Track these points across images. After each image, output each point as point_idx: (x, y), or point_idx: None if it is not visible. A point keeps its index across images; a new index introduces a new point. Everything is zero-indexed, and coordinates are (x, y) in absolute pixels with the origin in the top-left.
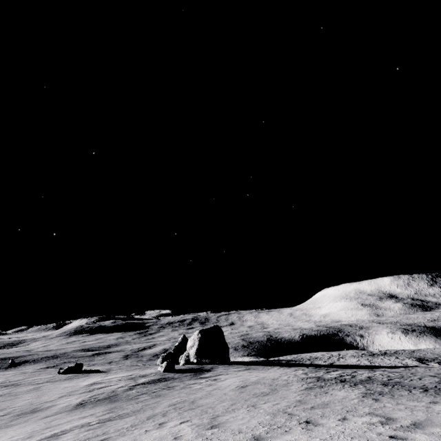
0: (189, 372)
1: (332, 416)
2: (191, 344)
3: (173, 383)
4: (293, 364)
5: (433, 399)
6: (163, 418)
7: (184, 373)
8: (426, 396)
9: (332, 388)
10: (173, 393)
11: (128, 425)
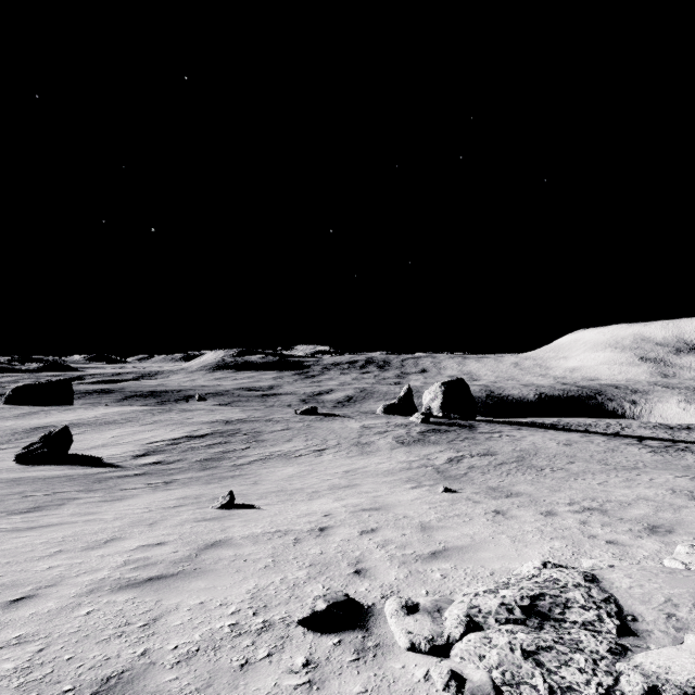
0: (452, 426)
1: None
2: (431, 397)
3: (463, 435)
4: (565, 429)
5: None
6: (539, 459)
7: (446, 426)
8: None
9: (683, 454)
10: (489, 443)
11: (514, 460)
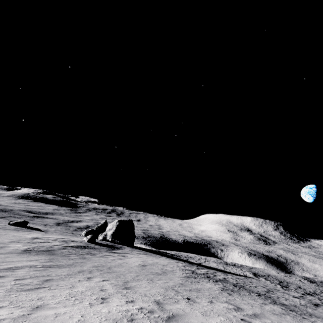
0: (105, 246)
1: (203, 298)
2: (110, 228)
3: (94, 251)
4: (175, 258)
5: (263, 301)
6: (90, 274)
7: (101, 246)
8: (259, 299)
9: (202, 280)
10: (94, 259)
11: (65, 273)
